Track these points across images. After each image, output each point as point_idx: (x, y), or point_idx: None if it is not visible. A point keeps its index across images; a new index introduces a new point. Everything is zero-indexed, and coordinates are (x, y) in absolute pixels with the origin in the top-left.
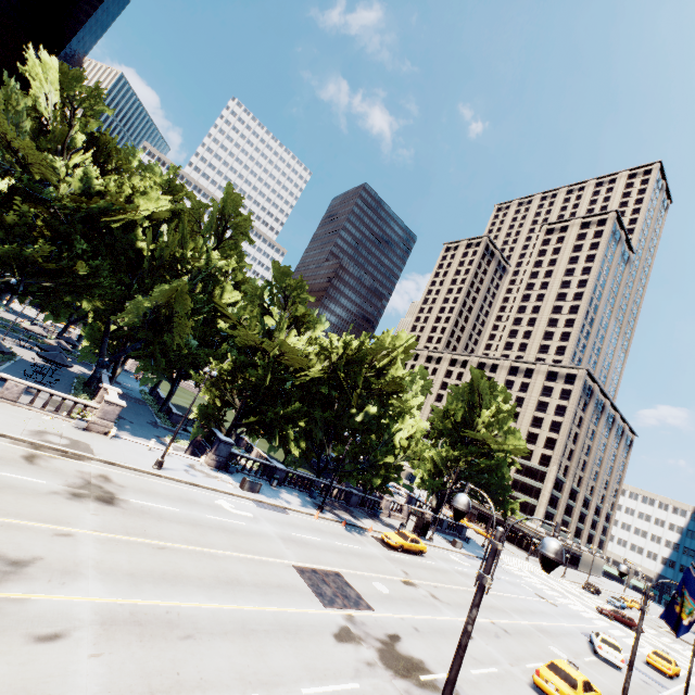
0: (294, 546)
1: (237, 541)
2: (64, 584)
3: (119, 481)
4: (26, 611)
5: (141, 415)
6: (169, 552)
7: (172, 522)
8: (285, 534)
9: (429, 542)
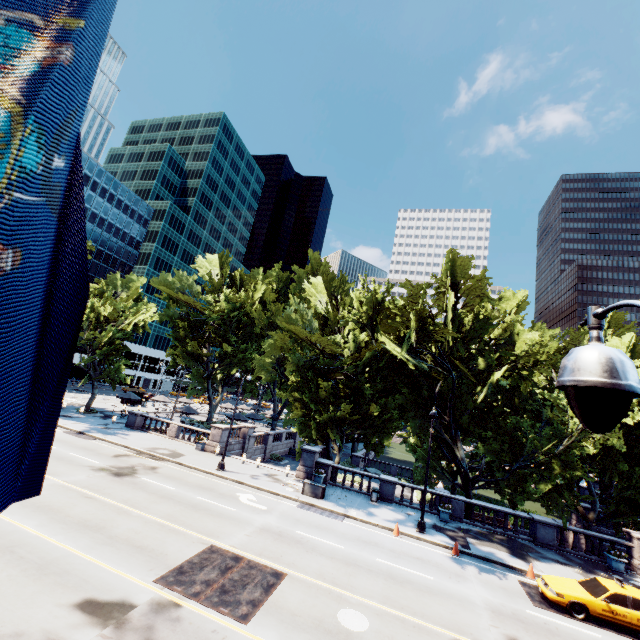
0: (266, 537)
1: (185, 514)
2: None
3: (162, 471)
4: None
5: None
6: (89, 500)
7: (144, 491)
8: (279, 528)
9: None
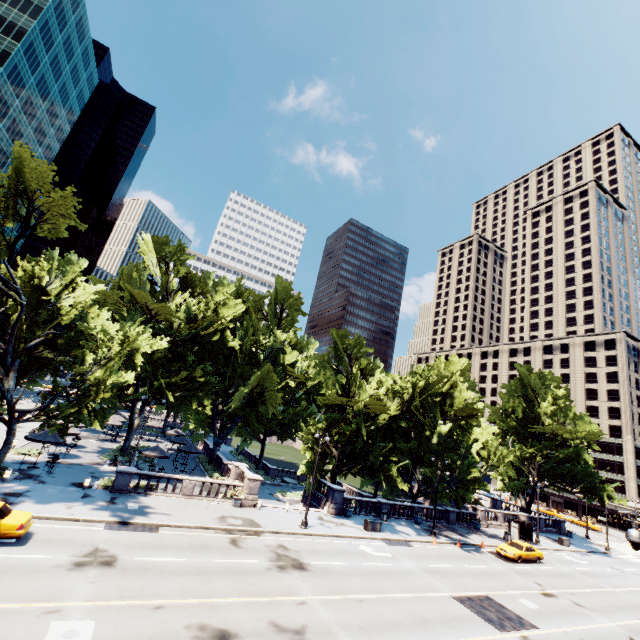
0: (439, 577)
1: (399, 582)
2: None
3: (292, 547)
4: None
5: None
6: (367, 603)
7: (348, 576)
8: (424, 567)
9: (537, 545)
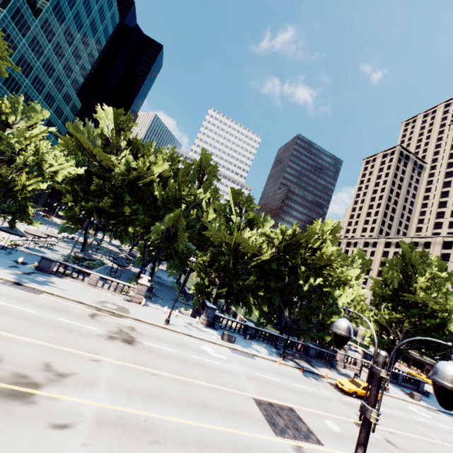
0: (256, 383)
1: (211, 375)
2: (83, 391)
3: (140, 331)
4: (54, 406)
5: (169, 295)
6: (159, 378)
7: (167, 358)
8: (250, 374)
9: (384, 392)
